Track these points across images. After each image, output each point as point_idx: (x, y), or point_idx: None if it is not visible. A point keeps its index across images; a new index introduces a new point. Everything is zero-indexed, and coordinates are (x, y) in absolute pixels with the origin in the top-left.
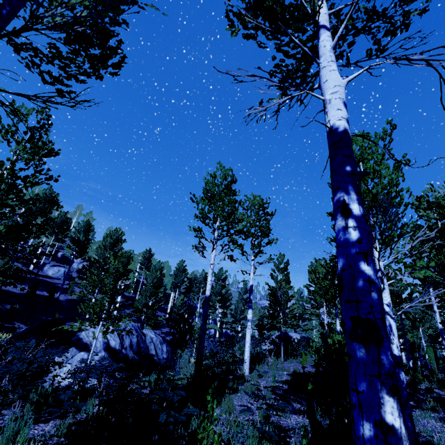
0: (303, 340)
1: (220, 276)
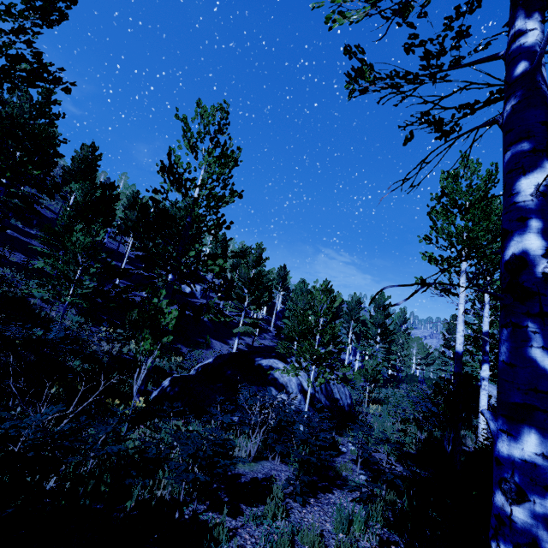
0: None
1: (381, 303)
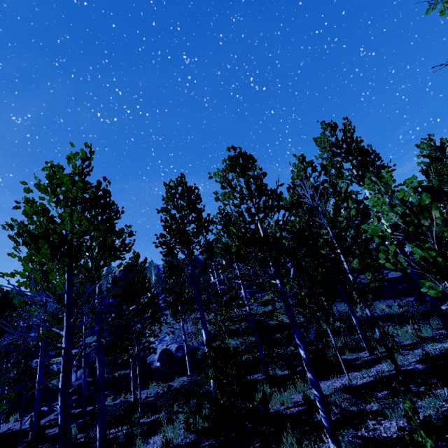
0: None
1: None
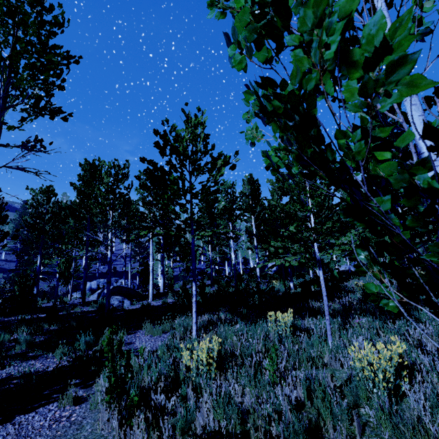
0: (255, 267)
1: None
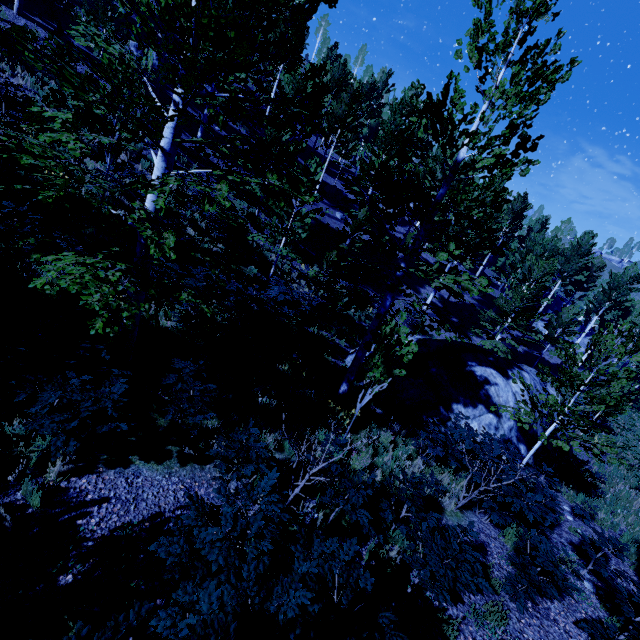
0: None
1: None
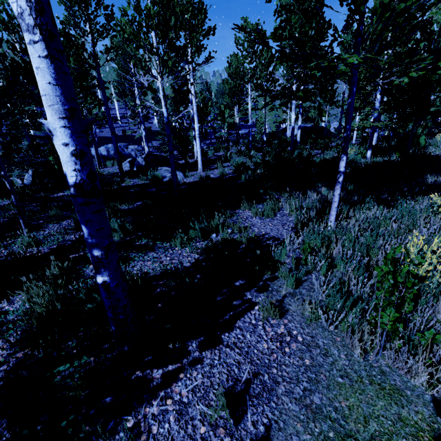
0: (278, 131)
1: (221, 89)
